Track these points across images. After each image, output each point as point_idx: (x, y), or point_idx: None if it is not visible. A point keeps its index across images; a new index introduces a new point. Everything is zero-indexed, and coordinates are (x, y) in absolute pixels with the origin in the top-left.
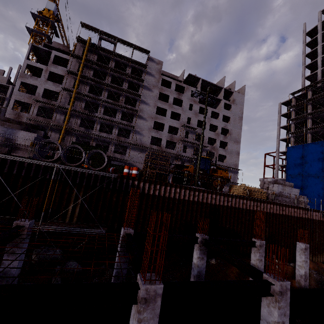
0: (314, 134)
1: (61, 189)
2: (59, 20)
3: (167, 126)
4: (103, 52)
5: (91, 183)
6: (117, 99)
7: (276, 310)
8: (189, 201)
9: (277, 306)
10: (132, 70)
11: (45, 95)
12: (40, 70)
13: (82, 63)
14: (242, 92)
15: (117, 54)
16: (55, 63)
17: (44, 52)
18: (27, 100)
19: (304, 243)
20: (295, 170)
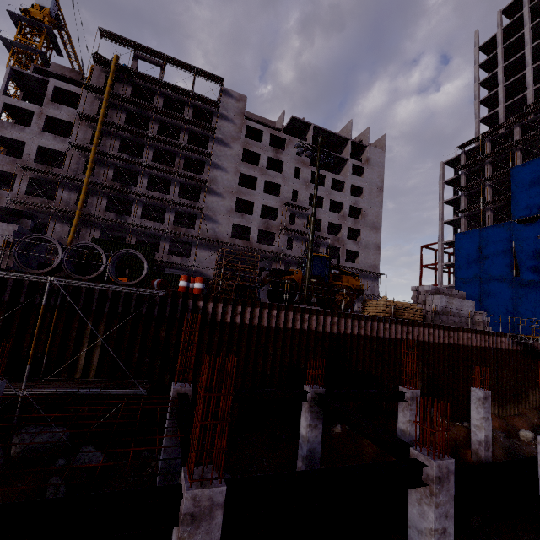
0: (496, 212)
1: (63, 321)
2: (61, 25)
3: (258, 206)
4: (142, 82)
5: (120, 308)
6: (171, 162)
7: (432, 510)
8: (294, 331)
9: (433, 503)
10: (194, 111)
11: (42, 158)
12: (30, 114)
13: (105, 99)
14: (381, 147)
15: (167, 85)
16: (57, 101)
17: (35, 81)
18: (8, 168)
19: (482, 389)
20: (469, 270)
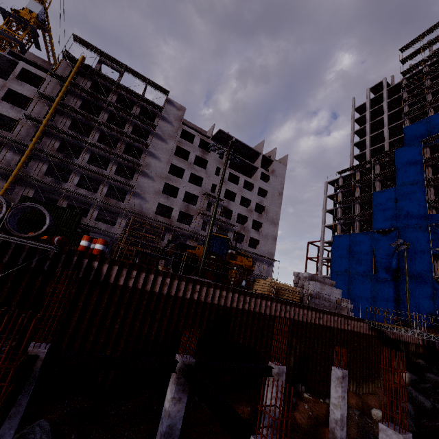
0: (362, 223)
1: None
2: (45, 28)
3: (182, 192)
4: (101, 80)
5: (7, 259)
6: (115, 146)
7: None
8: (185, 300)
9: None
10: (142, 110)
11: None
12: None
13: (65, 86)
14: (284, 163)
15: (122, 86)
16: (23, 80)
17: (6, 61)
18: None
19: (341, 369)
20: (341, 265)
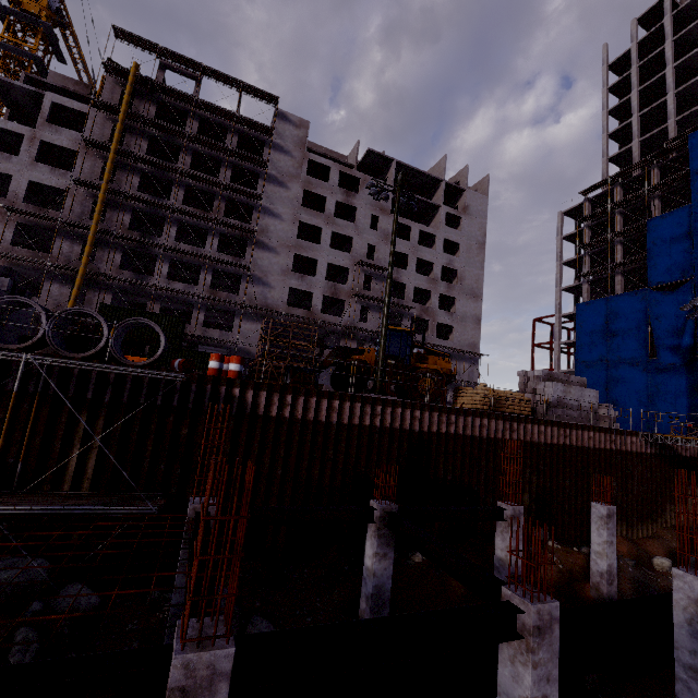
0: (628, 277)
1: (46, 414)
2: (64, 23)
3: (323, 266)
4: (170, 99)
5: (126, 397)
6: (209, 206)
7: (529, 671)
8: (363, 428)
9: (530, 662)
10: (240, 139)
11: (35, 197)
12: (18, 138)
13: (120, 121)
14: (484, 191)
15: (204, 104)
16: (56, 122)
17: (27, 95)
18: None
19: (605, 505)
20: (593, 351)
